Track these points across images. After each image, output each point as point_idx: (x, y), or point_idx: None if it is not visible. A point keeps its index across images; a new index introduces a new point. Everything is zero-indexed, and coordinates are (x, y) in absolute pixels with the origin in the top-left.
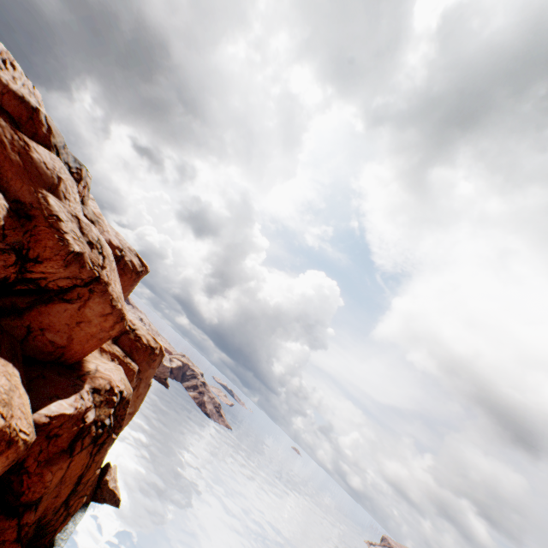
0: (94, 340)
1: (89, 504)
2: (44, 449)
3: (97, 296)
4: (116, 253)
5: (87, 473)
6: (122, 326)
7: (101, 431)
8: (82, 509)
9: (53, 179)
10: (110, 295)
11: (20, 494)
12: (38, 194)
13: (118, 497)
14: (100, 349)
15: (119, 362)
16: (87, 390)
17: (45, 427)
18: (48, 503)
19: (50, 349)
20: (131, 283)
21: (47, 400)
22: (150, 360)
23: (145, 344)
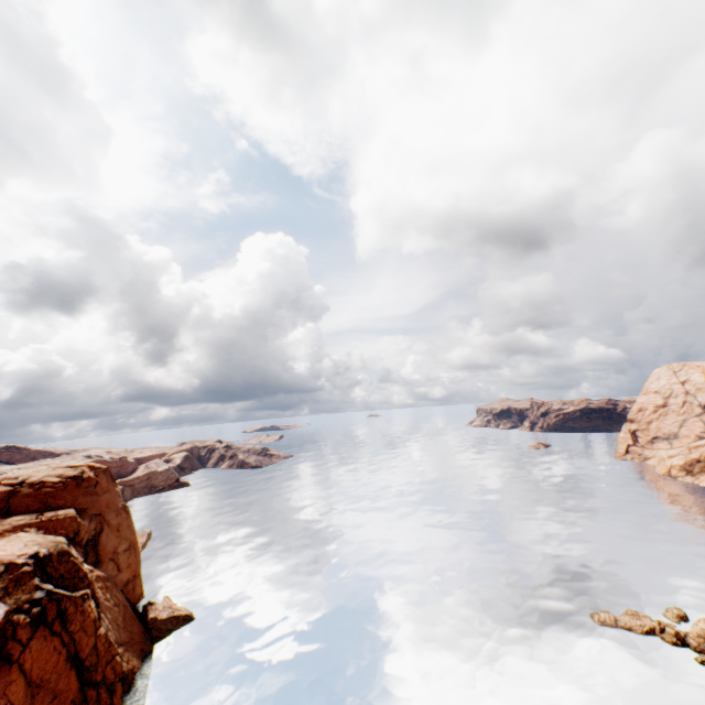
0: None
1: (154, 650)
2: None
3: None
4: None
5: (82, 647)
6: None
7: (39, 610)
8: (146, 660)
9: None
10: None
11: None
12: None
13: (184, 615)
14: None
15: (36, 528)
16: None
17: None
18: None
19: None
20: None
21: None
22: (88, 490)
23: (58, 483)
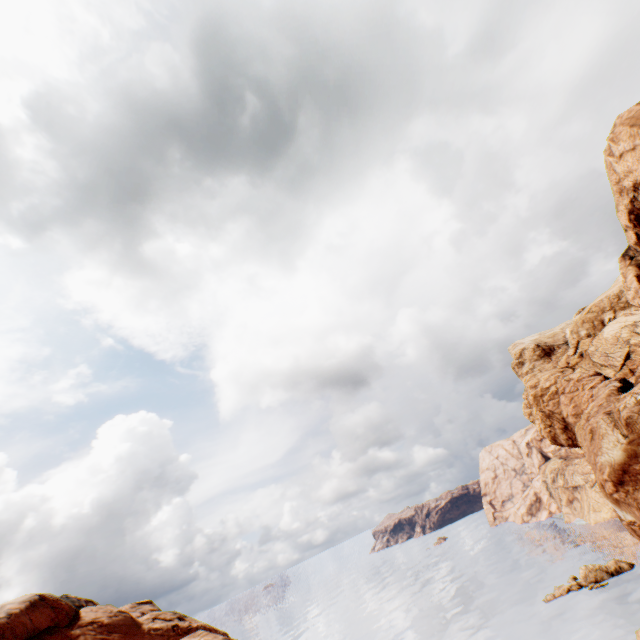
0: None
1: None
2: None
3: None
4: None
5: None
6: None
7: None
8: None
9: (127, 616)
10: (217, 630)
11: None
12: (152, 633)
13: None
14: None
15: None
16: None
17: None
18: None
19: None
20: None
21: None
22: None
23: None
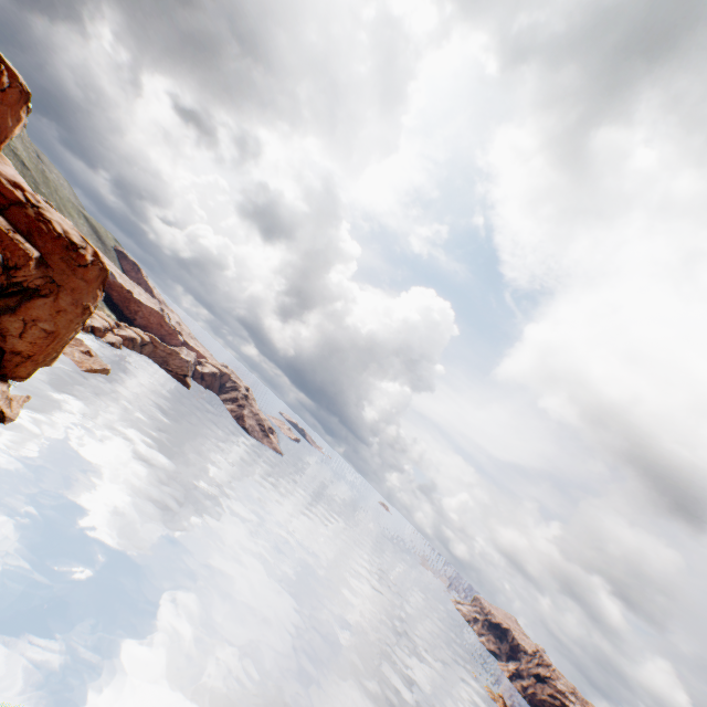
0: None
1: None
2: None
3: None
4: None
5: None
6: None
7: None
8: None
9: None
10: None
11: None
12: None
13: (1, 410)
14: None
15: None
16: None
17: None
18: None
19: None
20: None
21: None
22: (70, 260)
23: (57, 233)
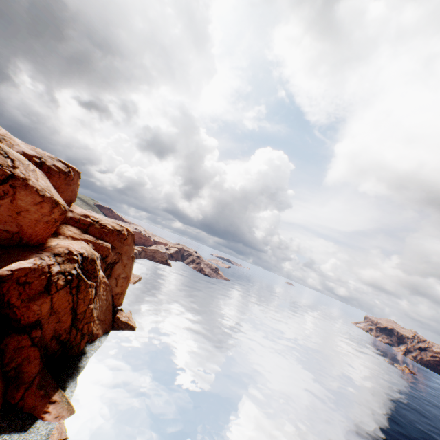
0: (41, 224)
1: (111, 332)
2: (23, 292)
3: (21, 190)
4: (34, 160)
5: (79, 307)
6: (61, 210)
7: (70, 278)
8: (105, 335)
9: None
10: (34, 188)
11: (19, 320)
12: None
13: (132, 325)
14: (72, 239)
15: (93, 244)
16: (48, 255)
17: (10, 277)
18: (55, 327)
19: (9, 236)
20: (64, 183)
21: (10, 263)
22: (120, 239)
23: (111, 229)
